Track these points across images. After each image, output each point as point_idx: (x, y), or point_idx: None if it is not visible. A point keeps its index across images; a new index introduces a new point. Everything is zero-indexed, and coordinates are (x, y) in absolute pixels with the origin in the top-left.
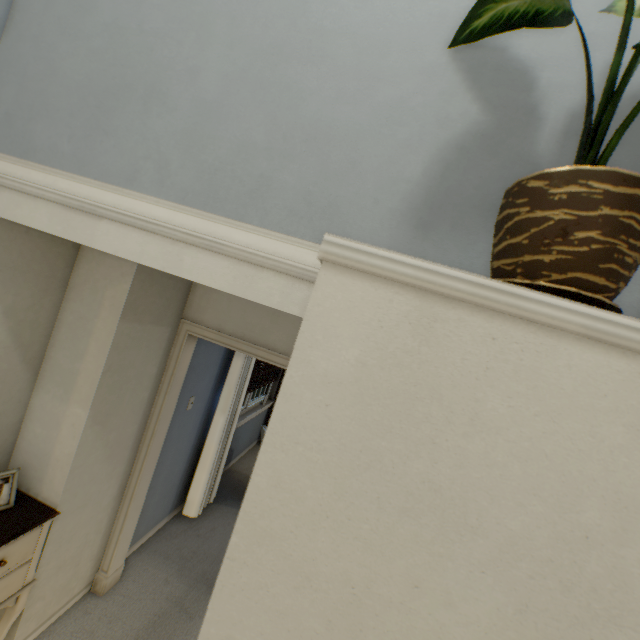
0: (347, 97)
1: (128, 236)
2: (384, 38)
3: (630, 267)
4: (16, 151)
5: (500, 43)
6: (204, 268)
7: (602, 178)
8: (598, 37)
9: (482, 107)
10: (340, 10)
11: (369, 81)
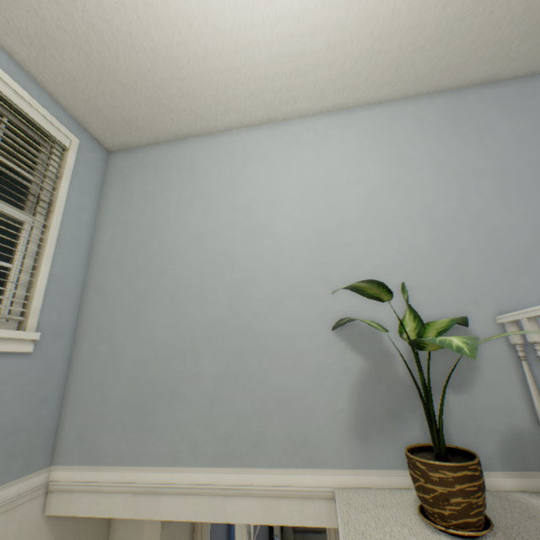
0: (289, 369)
1: (183, 502)
2: (296, 331)
3: (482, 503)
4: (89, 460)
5: (355, 321)
6: (242, 510)
7: (448, 469)
8: (399, 307)
9: (362, 356)
10: (267, 321)
11: (298, 357)
